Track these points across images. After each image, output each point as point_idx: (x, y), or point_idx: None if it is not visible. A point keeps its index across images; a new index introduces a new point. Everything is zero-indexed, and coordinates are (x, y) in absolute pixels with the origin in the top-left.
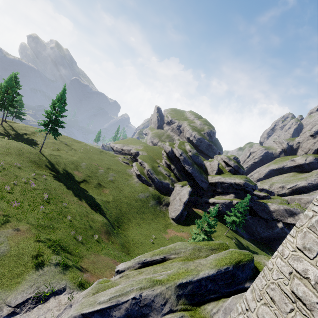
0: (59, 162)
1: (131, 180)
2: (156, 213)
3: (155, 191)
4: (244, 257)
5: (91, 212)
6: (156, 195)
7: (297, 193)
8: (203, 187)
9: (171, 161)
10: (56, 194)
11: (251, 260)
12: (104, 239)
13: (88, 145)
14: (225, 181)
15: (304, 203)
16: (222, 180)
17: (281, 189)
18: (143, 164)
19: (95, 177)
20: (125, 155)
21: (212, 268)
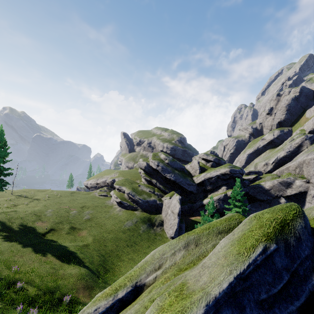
0: (13, 218)
1: (113, 211)
2: (151, 239)
3: (143, 213)
4: (285, 212)
5: (61, 266)
6: (145, 217)
7: (282, 165)
8: (192, 190)
9: (150, 176)
10: (4, 258)
11: (300, 214)
12: (82, 298)
13: (55, 190)
14: (211, 176)
15: (293, 170)
16: (208, 176)
17: (266, 166)
18: (121, 189)
19: (66, 221)
20: (101, 188)
21: (232, 262)
